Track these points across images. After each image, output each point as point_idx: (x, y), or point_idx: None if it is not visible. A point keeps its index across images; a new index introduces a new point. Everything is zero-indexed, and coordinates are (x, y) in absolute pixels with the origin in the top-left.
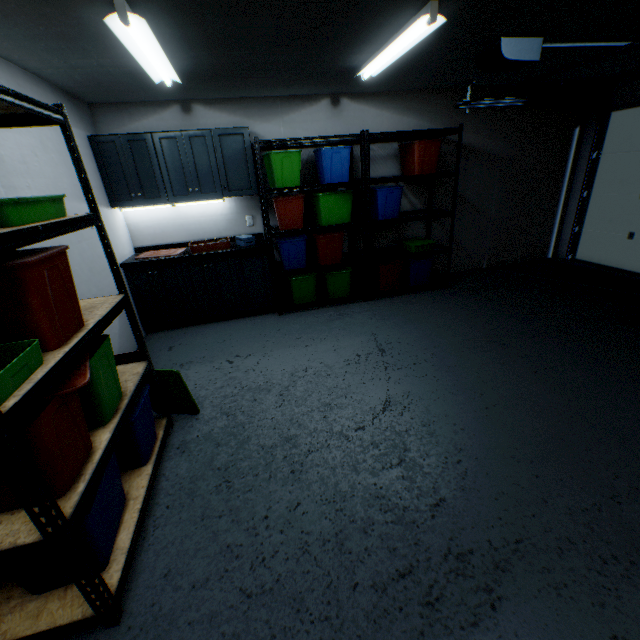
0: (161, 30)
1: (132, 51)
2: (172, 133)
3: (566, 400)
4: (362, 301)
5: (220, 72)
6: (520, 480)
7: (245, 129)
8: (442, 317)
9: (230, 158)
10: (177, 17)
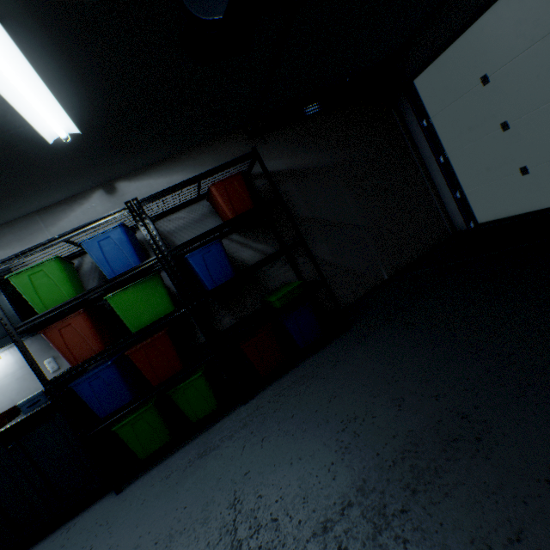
0: None
1: None
2: None
3: None
4: (242, 404)
5: None
6: None
7: None
8: (349, 395)
9: None
10: None
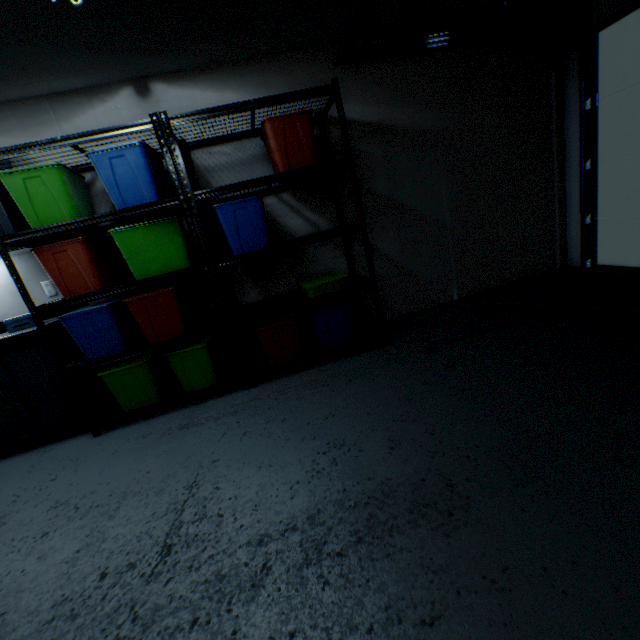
0: None
1: None
2: None
3: None
4: (242, 389)
5: None
6: None
7: None
8: (348, 419)
9: None
10: None
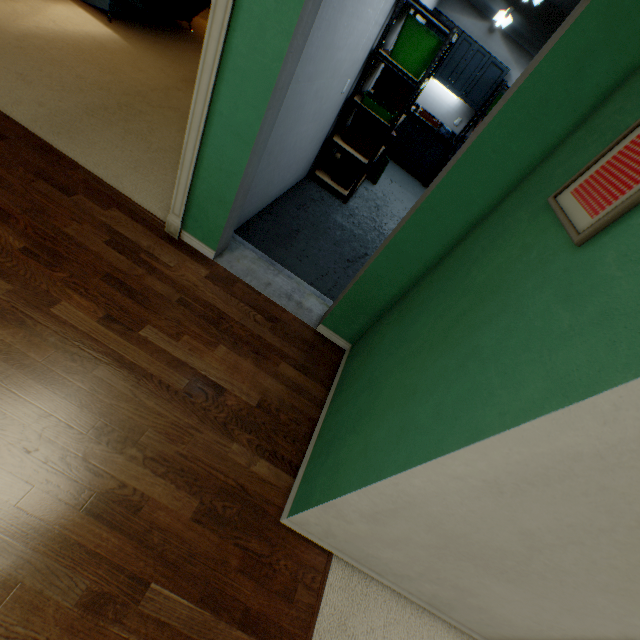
0: (516, 18)
1: (497, 15)
2: (472, 41)
3: None
4: None
5: (524, 37)
6: None
7: (507, 70)
8: None
9: (484, 80)
10: (525, 23)
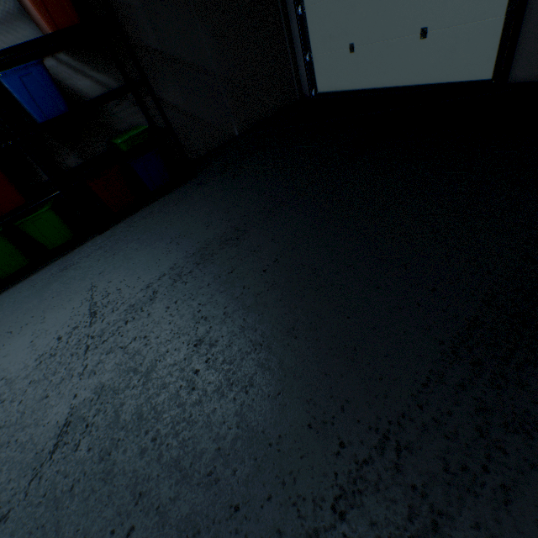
0: None
1: None
2: None
3: (293, 307)
4: (98, 235)
5: None
6: (211, 534)
7: None
8: (180, 223)
9: None
10: None
